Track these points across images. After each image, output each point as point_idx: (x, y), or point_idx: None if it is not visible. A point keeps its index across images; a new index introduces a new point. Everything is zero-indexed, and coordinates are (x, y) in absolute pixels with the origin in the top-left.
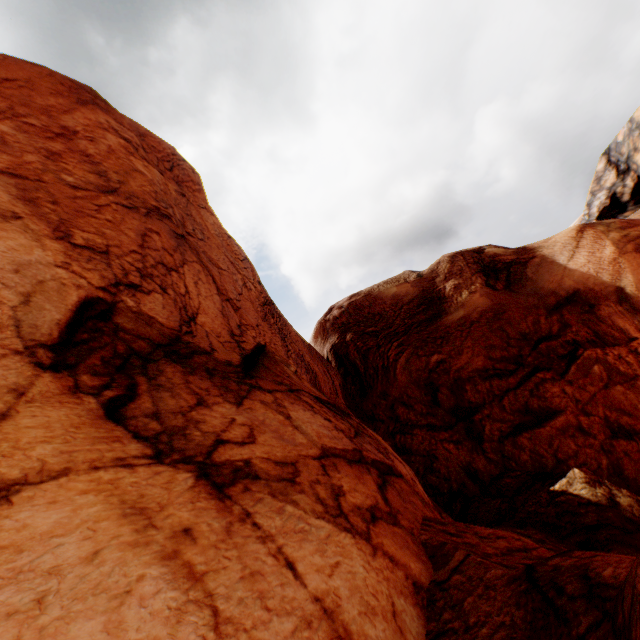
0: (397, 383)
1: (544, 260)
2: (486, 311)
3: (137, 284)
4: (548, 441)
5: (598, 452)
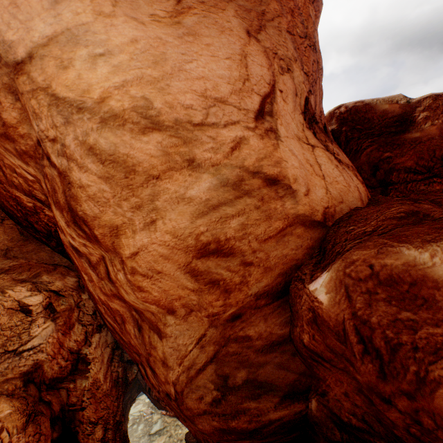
0: (358, 161)
1: None
2: (432, 139)
3: (311, 91)
4: None
5: None
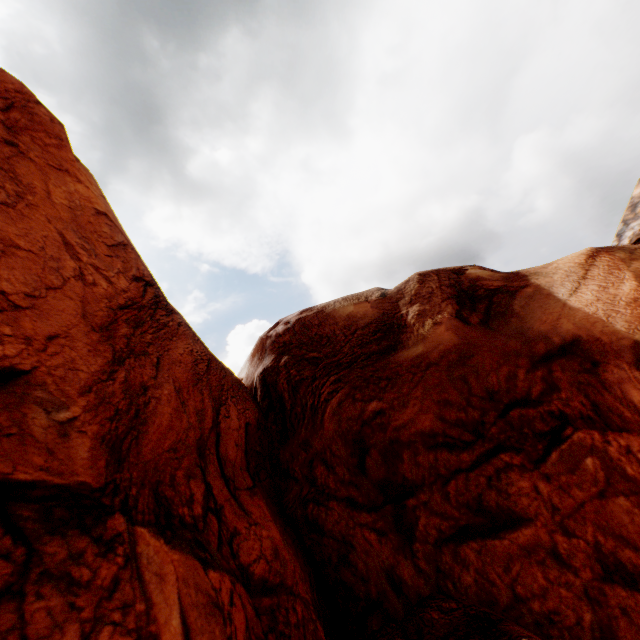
0: (323, 432)
1: (539, 291)
2: (450, 351)
3: None
4: (505, 562)
5: (579, 598)
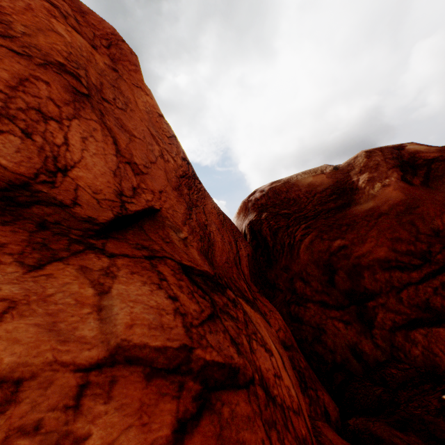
0: (299, 260)
1: None
2: (397, 204)
3: None
4: None
5: None
